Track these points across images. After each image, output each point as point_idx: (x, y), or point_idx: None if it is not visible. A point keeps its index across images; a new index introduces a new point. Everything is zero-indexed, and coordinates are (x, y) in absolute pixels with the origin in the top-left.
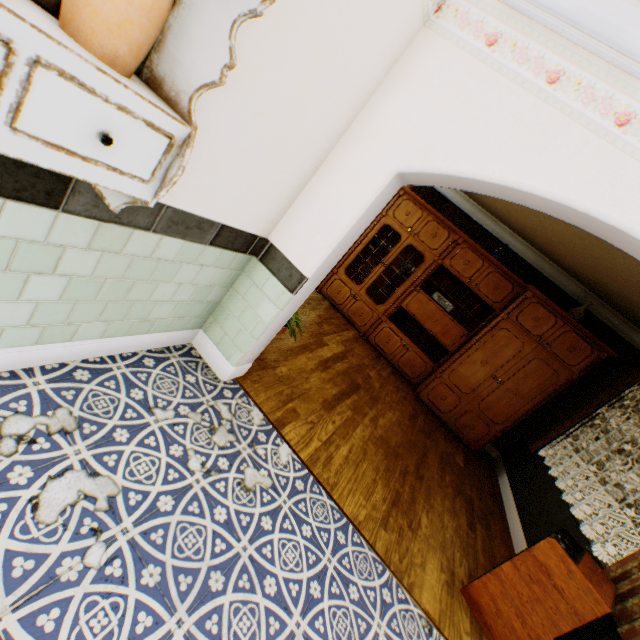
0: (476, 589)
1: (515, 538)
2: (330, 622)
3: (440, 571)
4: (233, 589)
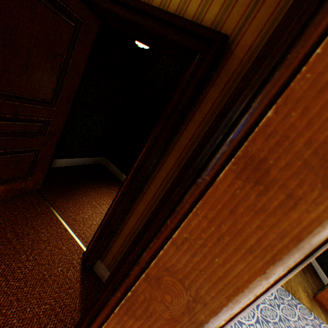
0: (319, 297)
1: (321, 275)
2: (285, 311)
3: (303, 292)
4: (260, 303)
